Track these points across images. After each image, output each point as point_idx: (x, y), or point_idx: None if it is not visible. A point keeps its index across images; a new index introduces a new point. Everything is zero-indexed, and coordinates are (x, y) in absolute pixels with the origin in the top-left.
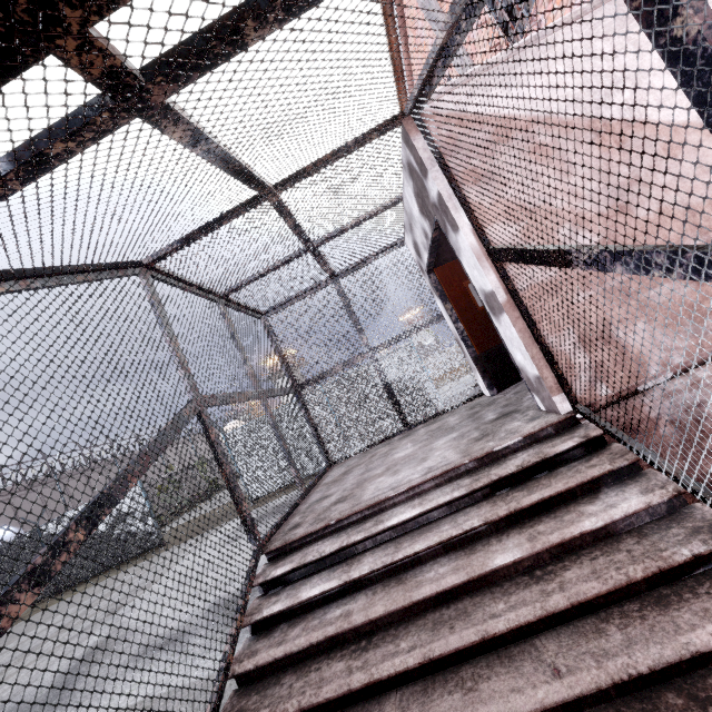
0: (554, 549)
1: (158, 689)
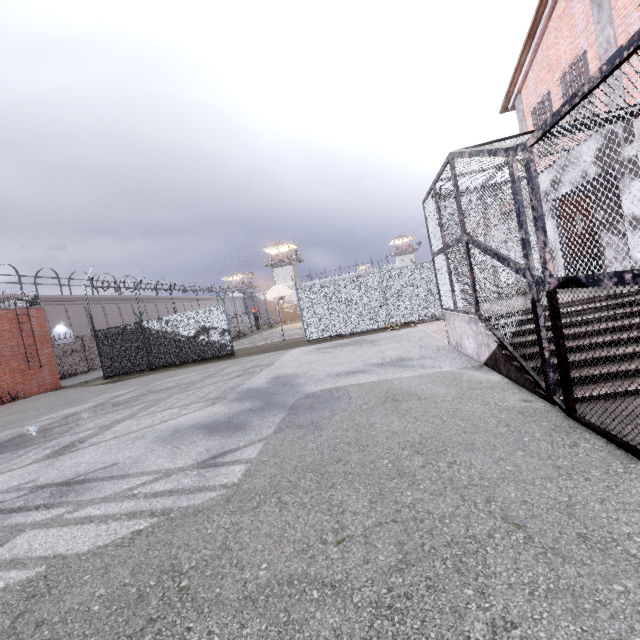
0: None
1: (382, 378)
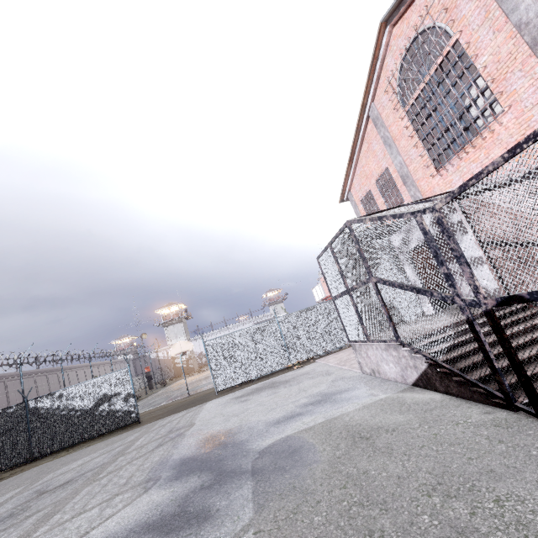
0: (532, 327)
1: (329, 417)
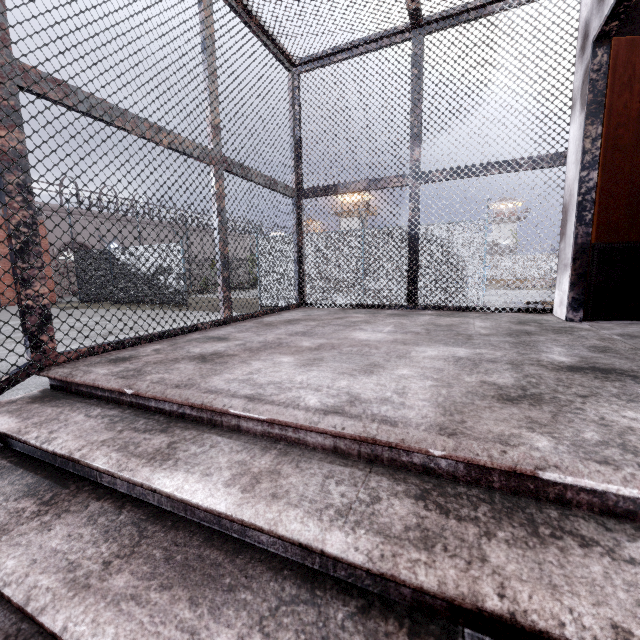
0: None
1: None
